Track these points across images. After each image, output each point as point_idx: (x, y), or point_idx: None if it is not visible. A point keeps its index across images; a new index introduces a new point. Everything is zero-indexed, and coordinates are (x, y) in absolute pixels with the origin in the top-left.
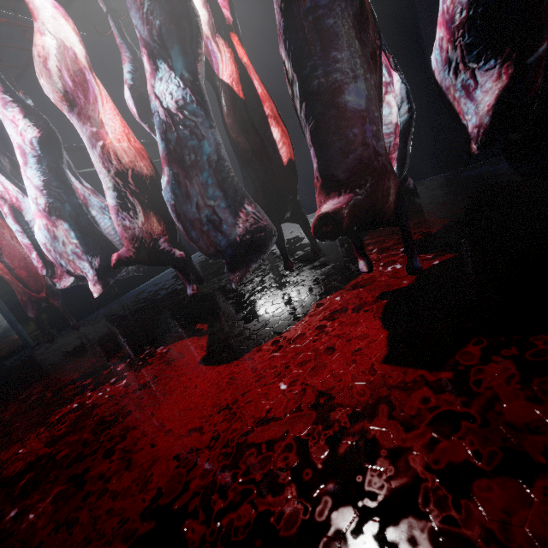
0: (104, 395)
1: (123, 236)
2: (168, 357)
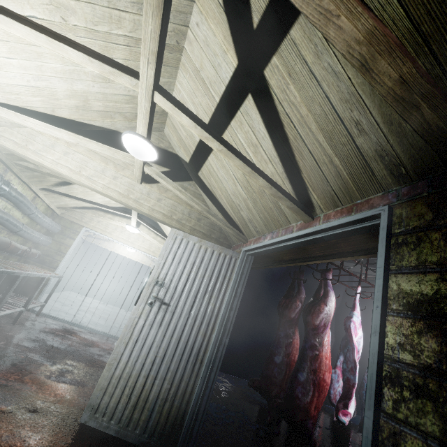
0: None
1: None
2: None
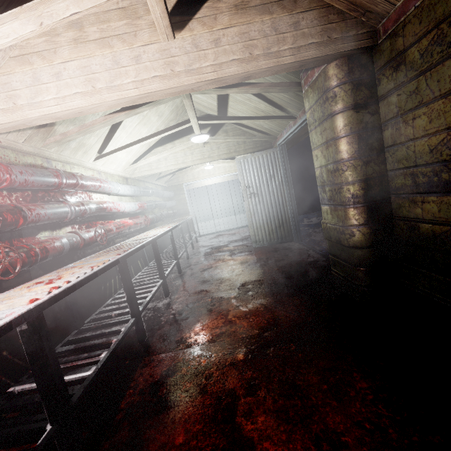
0: None
1: None
2: None
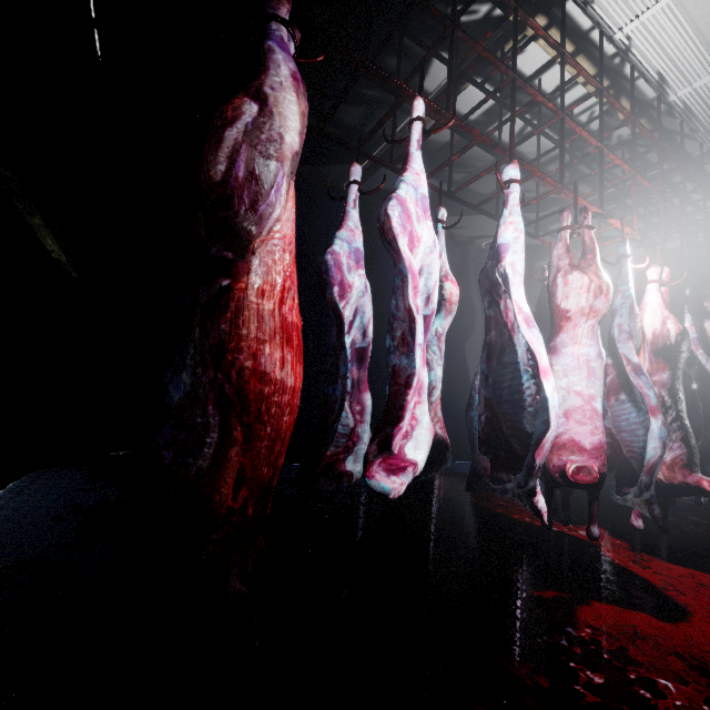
0: (699, 708)
1: (600, 446)
2: (619, 633)
